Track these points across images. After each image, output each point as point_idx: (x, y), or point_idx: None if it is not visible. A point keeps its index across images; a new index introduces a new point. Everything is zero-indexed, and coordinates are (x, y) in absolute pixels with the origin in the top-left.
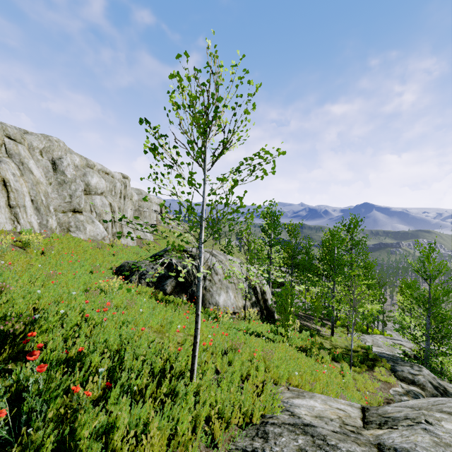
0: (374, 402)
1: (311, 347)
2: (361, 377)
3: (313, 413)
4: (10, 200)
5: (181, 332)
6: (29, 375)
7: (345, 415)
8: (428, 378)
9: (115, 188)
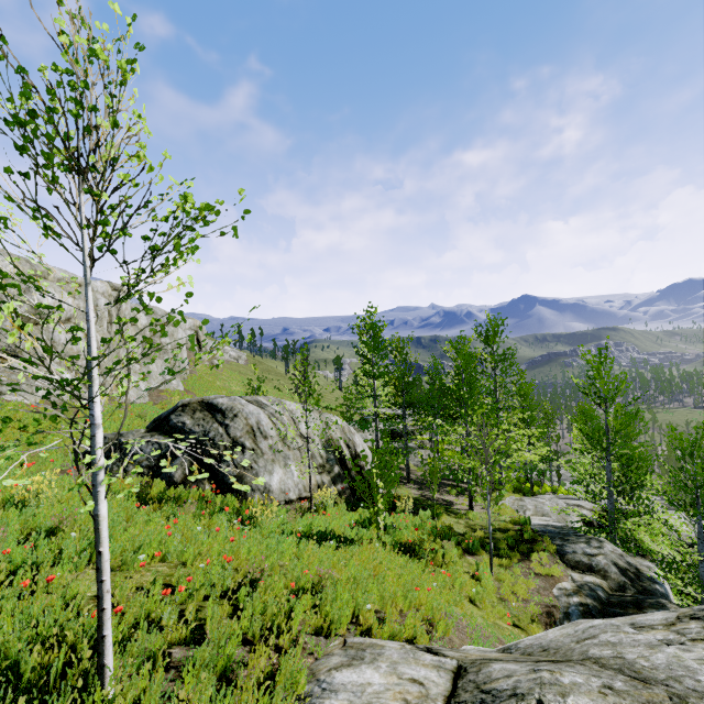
0: (524, 618)
1: (421, 541)
2: (509, 575)
3: (357, 703)
4: None
5: (163, 561)
6: None
7: (419, 695)
8: (612, 558)
9: (97, 308)
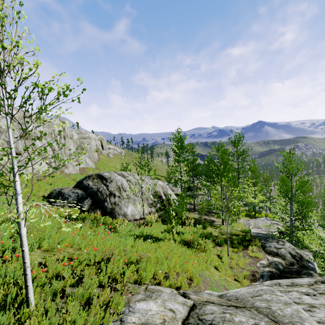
0: (240, 277)
1: (193, 240)
2: (236, 256)
3: (142, 320)
4: None
5: (72, 247)
6: None
7: (171, 318)
8: (288, 250)
9: (54, 131)
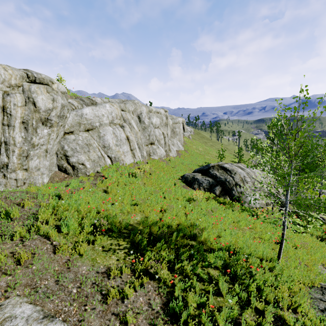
0: None
1: None
2: None
3: None
4: (130, 146)
5: (244, 226)
6: (222, 255)
7: None
8: None
9: (162, 121)
